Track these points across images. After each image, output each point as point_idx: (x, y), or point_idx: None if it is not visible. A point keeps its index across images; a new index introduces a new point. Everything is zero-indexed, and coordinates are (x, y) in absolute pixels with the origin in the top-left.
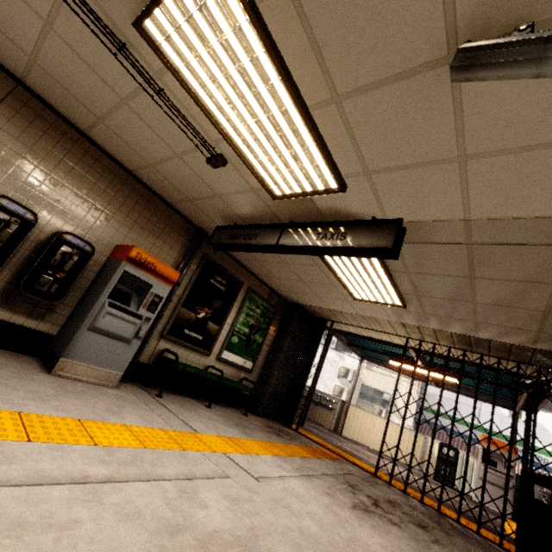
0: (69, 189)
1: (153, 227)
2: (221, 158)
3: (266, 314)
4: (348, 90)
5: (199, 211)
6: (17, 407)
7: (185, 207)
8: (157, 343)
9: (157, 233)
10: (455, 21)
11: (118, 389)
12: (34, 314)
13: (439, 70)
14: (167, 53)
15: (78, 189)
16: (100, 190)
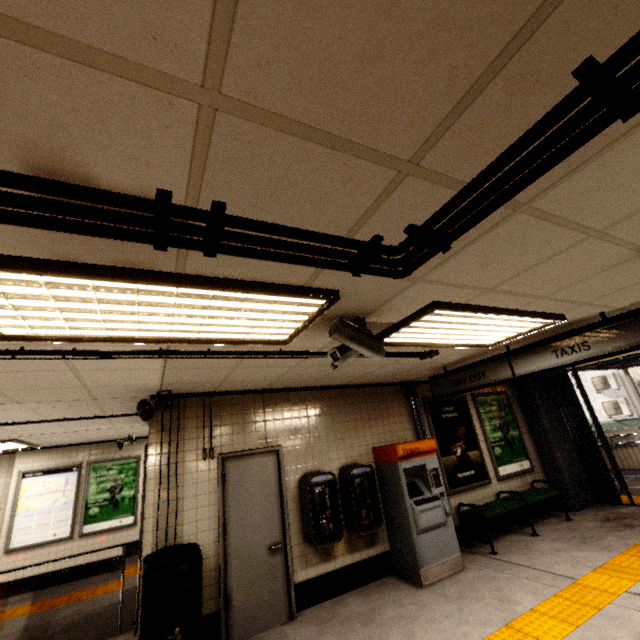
0: (324, 434)
1: (379, 411)
2: (433, 353)
3: (502, 404)
4: (552, 292)
5: (405, 376)
6: (468, 638)
7: (390, 379)
8: (448, 503)
9: (384, 414)
10: (639, 246)
11: (465, 568)
12: (369, 543)
13: (635, 258)
14: (391, 342)
15: (327, 429)
16: (336, 417)
